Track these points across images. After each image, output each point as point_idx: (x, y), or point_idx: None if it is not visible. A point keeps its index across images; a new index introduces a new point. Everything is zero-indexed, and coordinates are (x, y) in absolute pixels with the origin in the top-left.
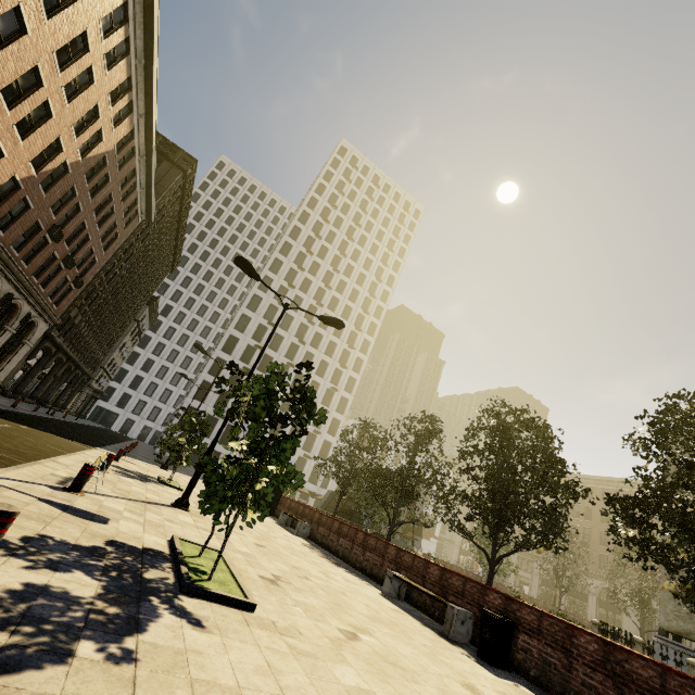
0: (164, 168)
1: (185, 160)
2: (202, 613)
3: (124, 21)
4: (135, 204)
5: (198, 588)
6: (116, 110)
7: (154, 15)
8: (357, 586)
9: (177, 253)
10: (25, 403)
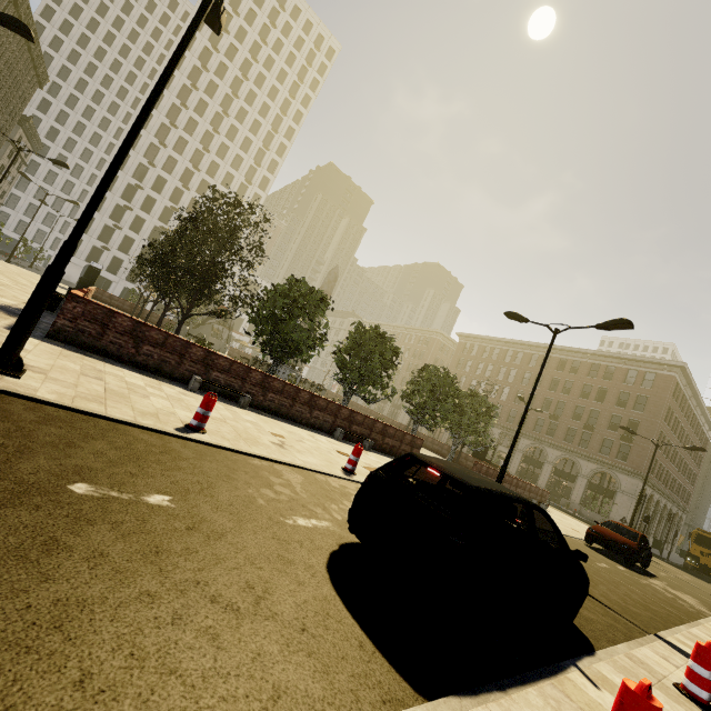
0: None
1: None
2: None
3: None
4: None
5: None
6: None
7: None
8: None
9: (39, 66)
10: None
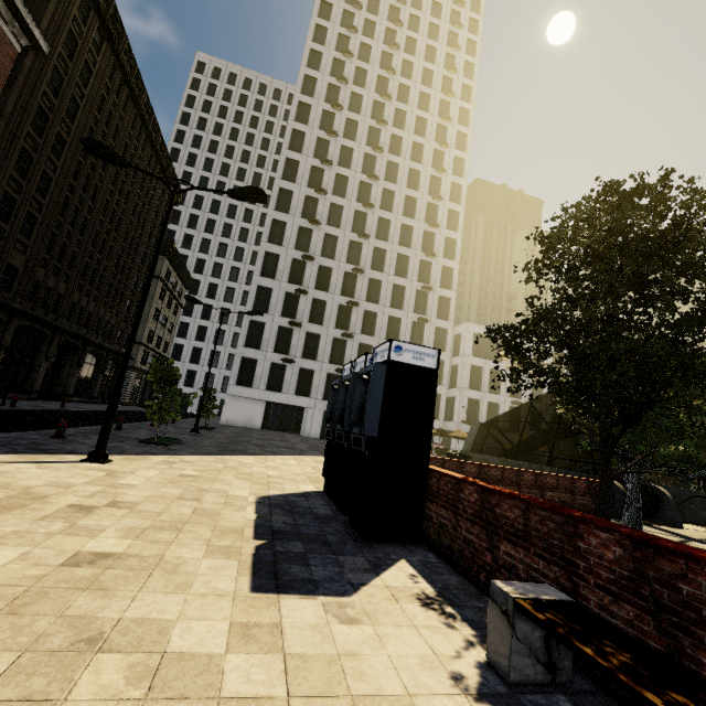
0: None
1: None
2: None
3: None
4: None
5: None
6: None
7: None
8: None
9: (167, 169)
10: None
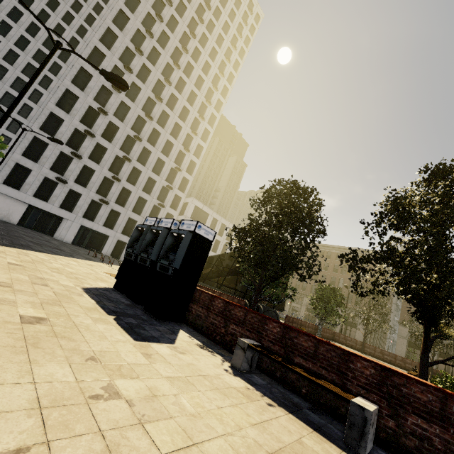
0: None
1: None
2: None
3: None
4: None
5: None
6: None
7: None
8: None
9: None
10: None
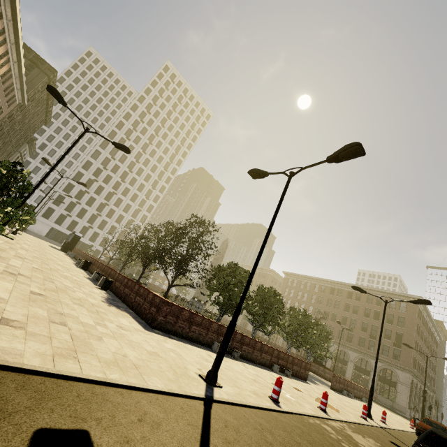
0: (35, 73)
1: (49, 69)
2: (1, 235)
3: (3, 32)
4: (14, 96)
5: (2, 234)
6: (0, 63)
7: (19, 31)
8: (65, 259)
9: (48, 115)
10: None
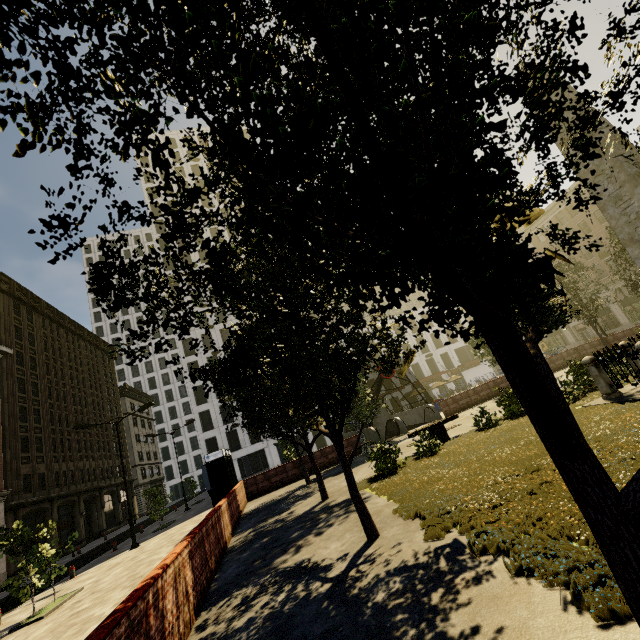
0: None
1: None
2: None
3: None
4: None
5: None
6: None
7: None
8: None
9: (99, 344)
10: (66, 556)
